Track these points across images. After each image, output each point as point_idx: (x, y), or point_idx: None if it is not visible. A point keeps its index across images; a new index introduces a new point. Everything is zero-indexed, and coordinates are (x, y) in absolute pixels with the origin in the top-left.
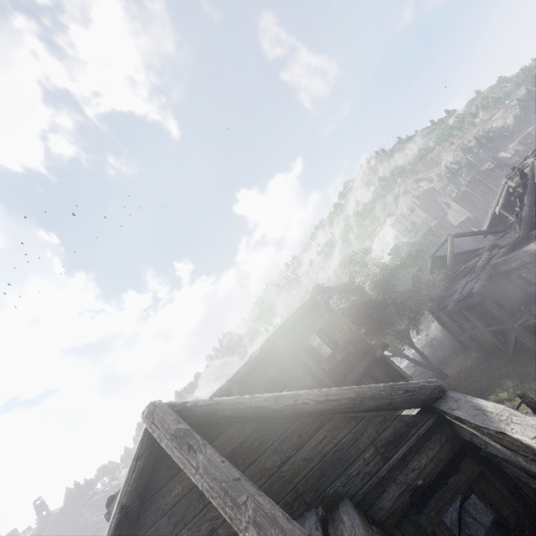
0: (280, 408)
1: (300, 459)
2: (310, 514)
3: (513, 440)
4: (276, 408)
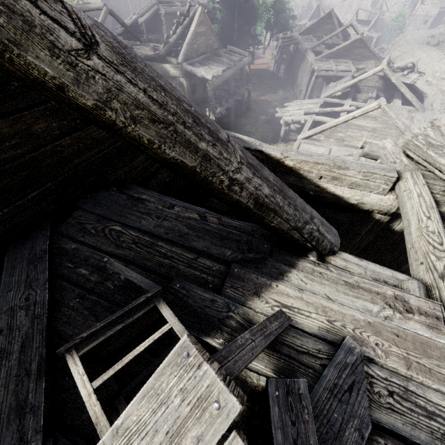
0: None
1: (89, 137)
2: (104, 195)
3: (261, 156)
4: None
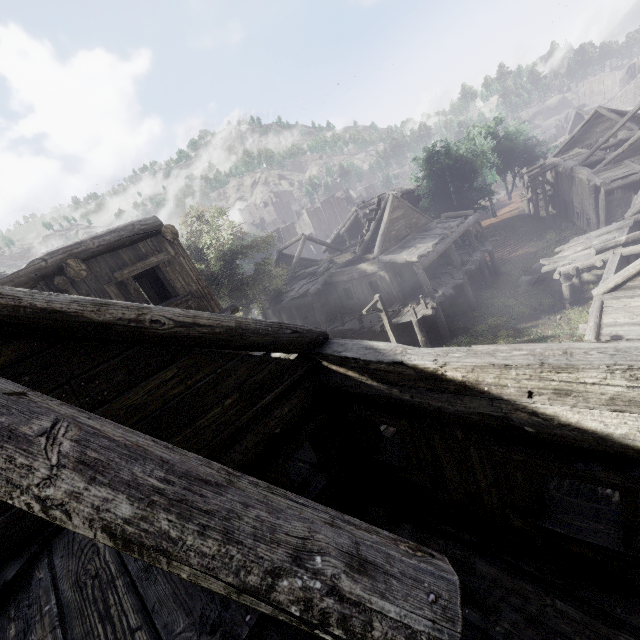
0: (106, 321)
1: (122, 406)
2: None
3: (405, 370)
4: (97, 319)
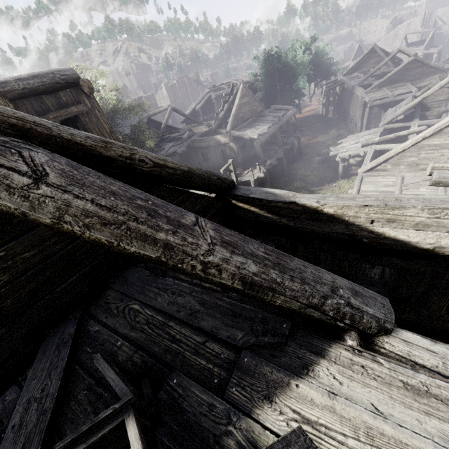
0: (112, 156)
1: None
2: (131, 272)
3: (296, 207)
4: (106, 154)
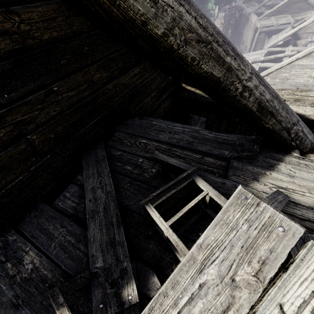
0: None
1: (121, 83)
2: (131, 122)
3: None
4: None
